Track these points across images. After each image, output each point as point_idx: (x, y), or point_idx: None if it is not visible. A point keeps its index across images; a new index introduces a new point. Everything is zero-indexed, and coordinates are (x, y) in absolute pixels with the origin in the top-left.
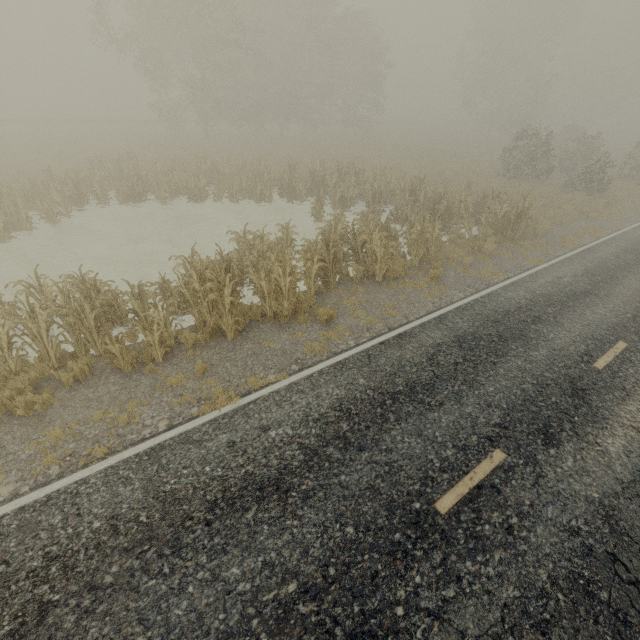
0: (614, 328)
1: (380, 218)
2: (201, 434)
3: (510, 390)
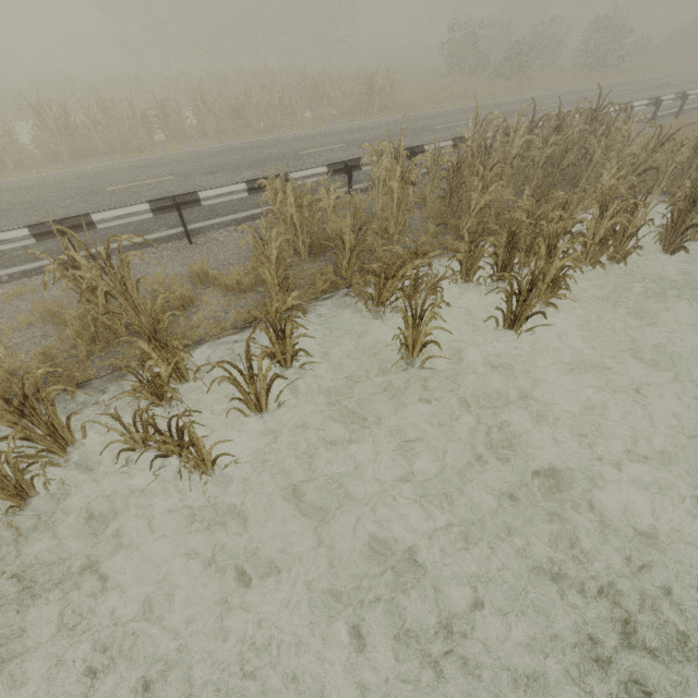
0: (352, 140)
1: (240, 96)
2: (7, 182)
3: (219, 162)
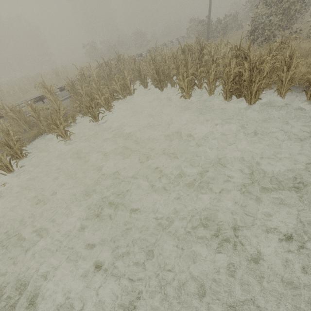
0: None
1: None
2: None
3: None
